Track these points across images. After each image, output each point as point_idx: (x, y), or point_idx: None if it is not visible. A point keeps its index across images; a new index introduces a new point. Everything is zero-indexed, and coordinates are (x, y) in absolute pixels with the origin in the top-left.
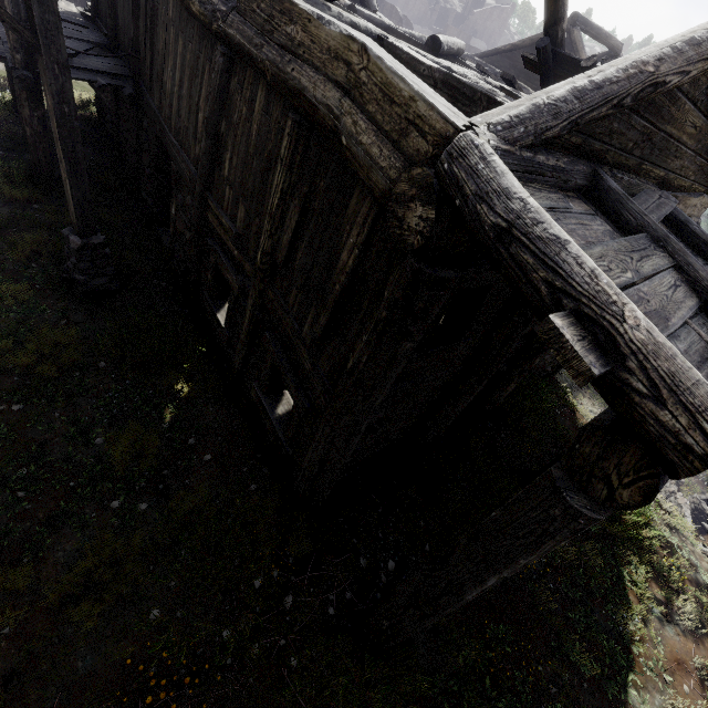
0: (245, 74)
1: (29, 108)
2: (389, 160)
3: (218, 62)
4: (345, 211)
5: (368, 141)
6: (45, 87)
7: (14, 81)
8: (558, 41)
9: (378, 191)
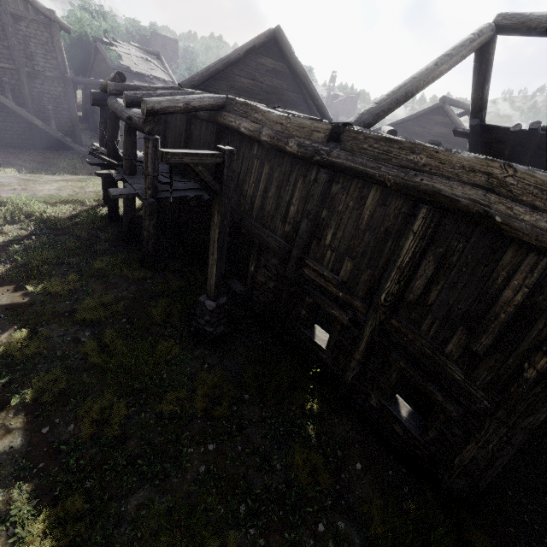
0: (351, 183)
1: (149, 220)
2: None
3: (322, 177)
4: (497, 262)
5: (532, 218)
6: (215, 212)
7: (124, 203)
8: (482, 119)
9: None
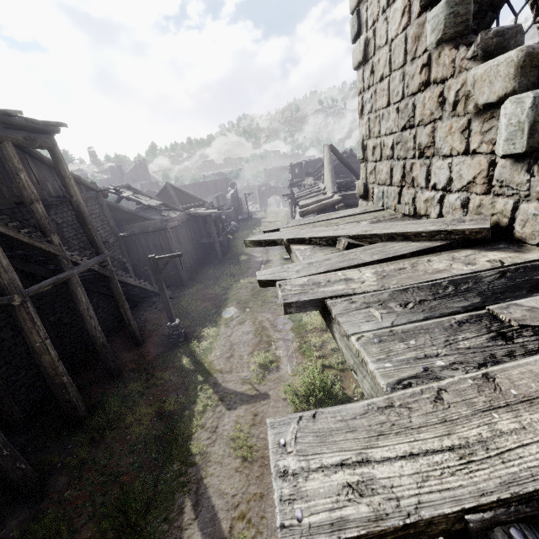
0: None
1: None
2: None
3: None
4: None
5: None
6: None
7: None
8: None
9: None
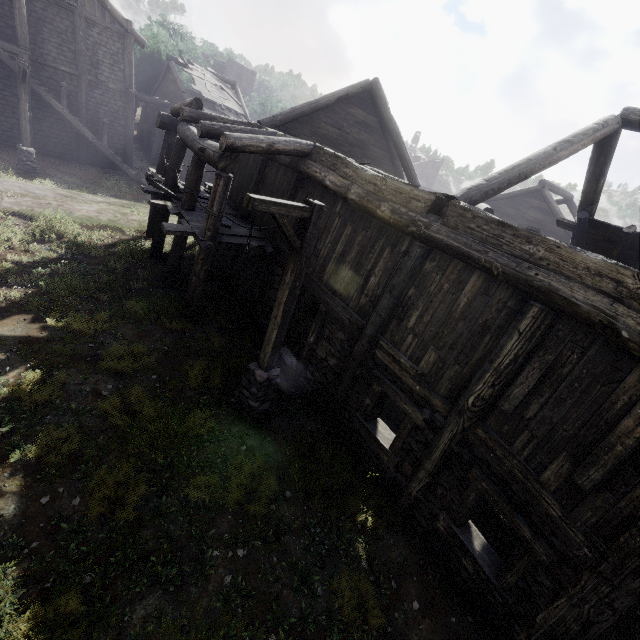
0: (449, 263)
1: (201, 265)
2: None
3: (415, 251)
4: (618, 384)
5: None
6: (289, 271)
7: (174, 241)
8: (591, 213)
9: None
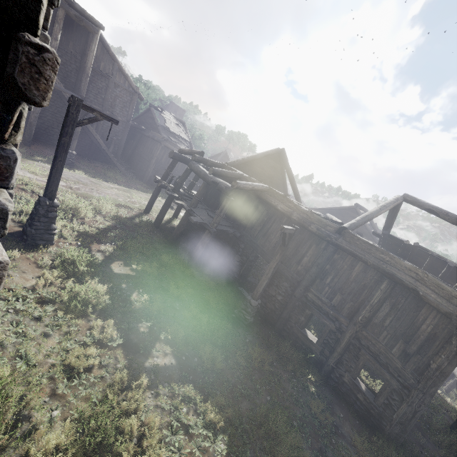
0: (346, 256)
1: (206, 240)
2: (447, 304)
3: (330, 249)
4: (419, 312)
5: (435, 296)
6: (278, 253)
7: (181, 222)
8: (389, 231)
9: (443, 311)
